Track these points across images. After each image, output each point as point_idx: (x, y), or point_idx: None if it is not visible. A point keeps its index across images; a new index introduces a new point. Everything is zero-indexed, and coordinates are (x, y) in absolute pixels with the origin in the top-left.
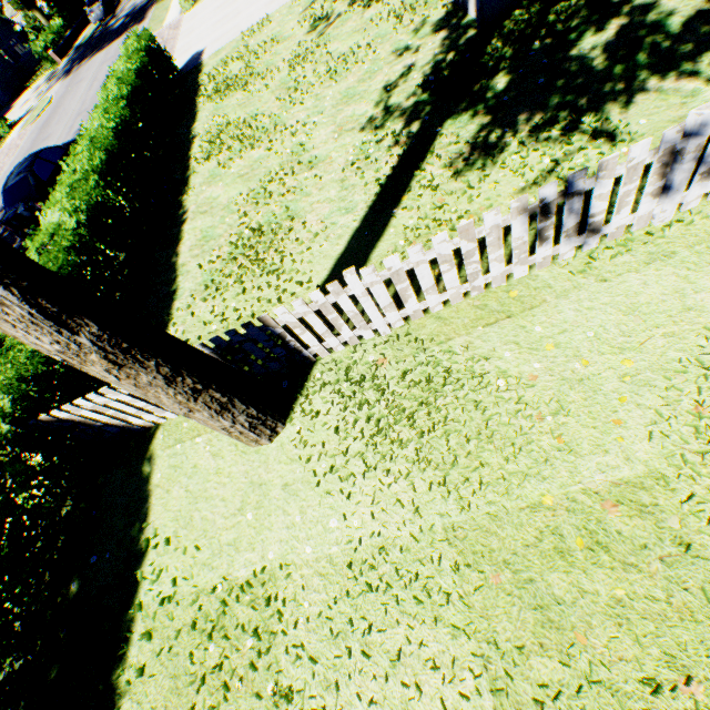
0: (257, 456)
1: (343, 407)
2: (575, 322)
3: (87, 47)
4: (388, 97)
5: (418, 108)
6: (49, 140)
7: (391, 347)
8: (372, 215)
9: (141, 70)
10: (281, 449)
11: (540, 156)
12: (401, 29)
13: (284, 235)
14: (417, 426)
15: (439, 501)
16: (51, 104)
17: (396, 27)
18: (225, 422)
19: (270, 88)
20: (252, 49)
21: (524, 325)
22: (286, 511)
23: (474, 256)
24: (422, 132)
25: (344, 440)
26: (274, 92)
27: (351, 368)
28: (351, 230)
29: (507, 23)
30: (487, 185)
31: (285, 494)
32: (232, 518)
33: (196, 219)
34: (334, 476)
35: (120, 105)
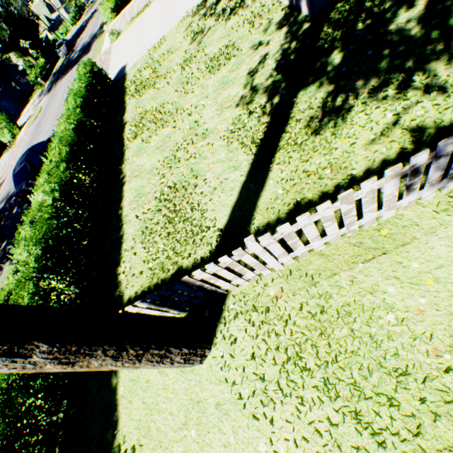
0: (193, 375)
1: (255, 336)
2: (449, 257)
3: (59, 72)
4: (252, 79)
5: (276, 85)
6: (41, 134)
7: (286, 281)
8: (254, 170)
9: (88, 86)
10: (210, 370)
11: (382, 112)
12: (253, 31)
13: (192, 191)
14: (321, 357)
15: (354, 434)
16: (41, 111)
17: (250, 30)
18: (165, 365)
19: (170, 84)
20: (156, 59)
21: (400, 261)
22: (221, 430)
23: (351, 212)
24: (281, 103)
25: (260, 365)
26: (173, 86)
27: (256, 300)
28: (239, 183)
29: (333, 14)
30: (341, 139)
31: (218, 412)
32: (179, 431)
33: (132, 181)
34: (256, 399)
35: (76, 112)
